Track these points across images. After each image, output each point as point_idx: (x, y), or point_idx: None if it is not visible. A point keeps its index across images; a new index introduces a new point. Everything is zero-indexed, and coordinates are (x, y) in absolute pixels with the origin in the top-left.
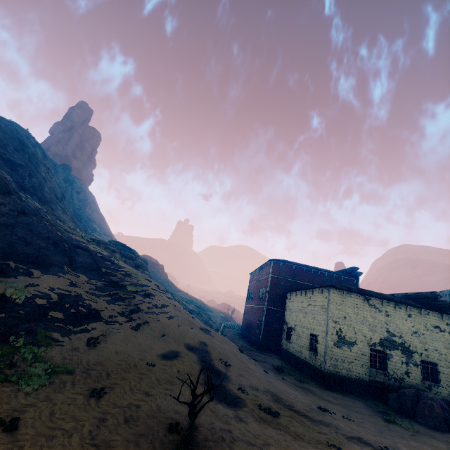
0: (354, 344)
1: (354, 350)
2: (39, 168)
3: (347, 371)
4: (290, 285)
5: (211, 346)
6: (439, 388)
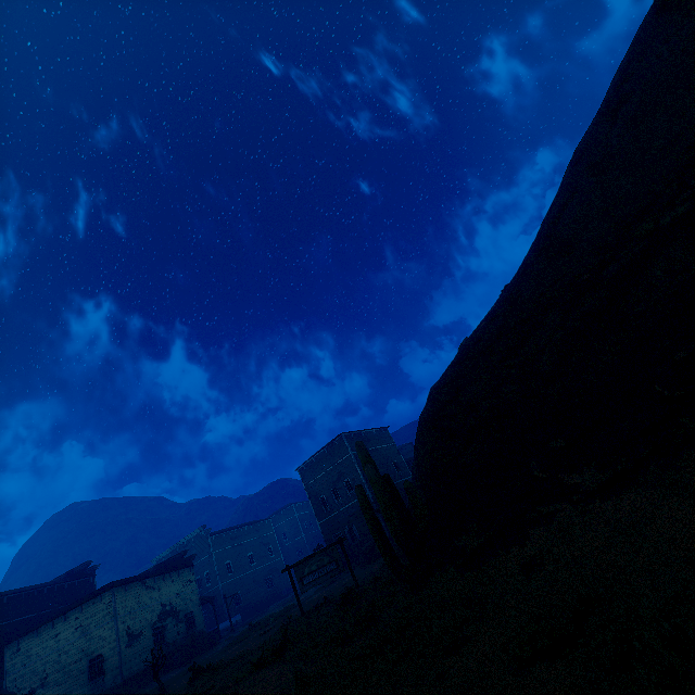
0: (141, 634)
1: (143, 640)
2: None
3: (141, 665)
4: (2, 634)
5: None
6: (196, 630)
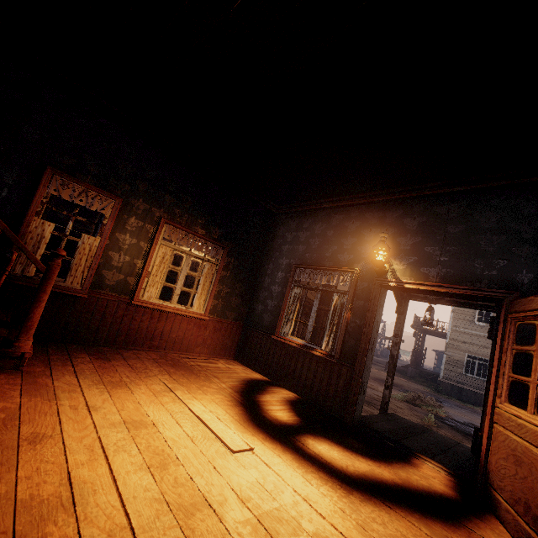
0: None
1: None
2: None
3: None
4: None
5: None
6: None
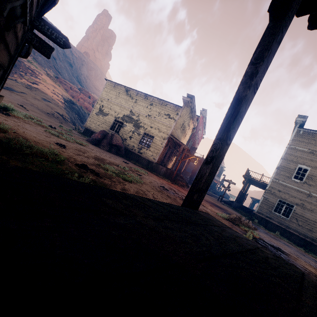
0: (106, 115)
1: (105, 118)
2: (40, 35)
3: (96, 128)
4: None
5: (27, 95)
6: (146, 150)
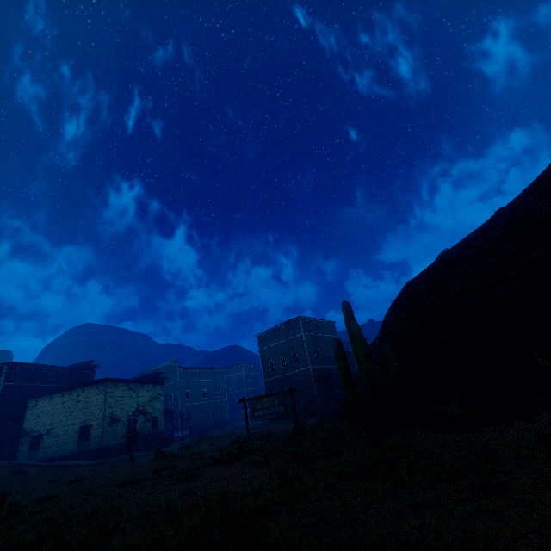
0: (120, 420)
1: (120, 424)
2: None
3: (115, 441)
4: (28, 391)
5: (22, 462)
6: (157, 430)
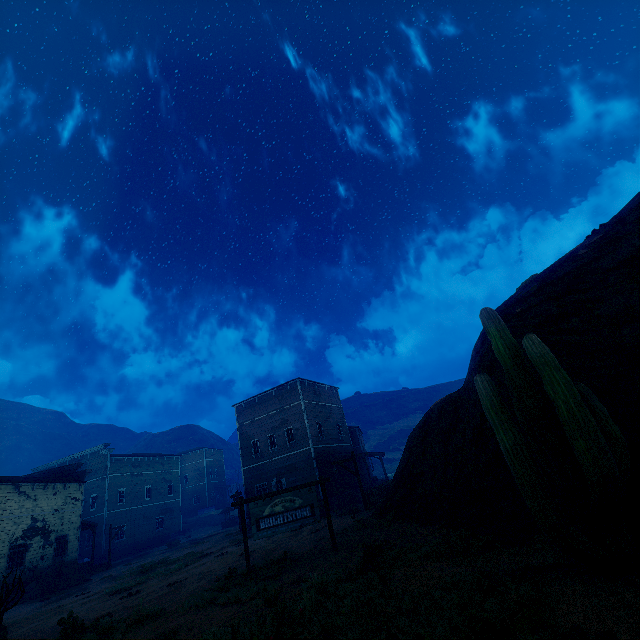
0: None
1: None
2: None
3: None
4: None
5: None
6: (66, 558)
